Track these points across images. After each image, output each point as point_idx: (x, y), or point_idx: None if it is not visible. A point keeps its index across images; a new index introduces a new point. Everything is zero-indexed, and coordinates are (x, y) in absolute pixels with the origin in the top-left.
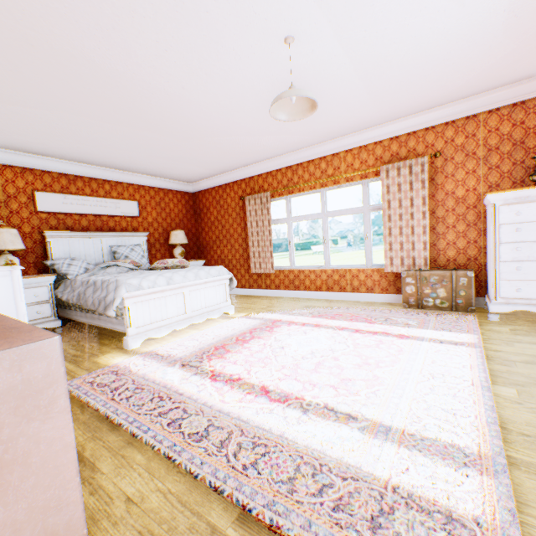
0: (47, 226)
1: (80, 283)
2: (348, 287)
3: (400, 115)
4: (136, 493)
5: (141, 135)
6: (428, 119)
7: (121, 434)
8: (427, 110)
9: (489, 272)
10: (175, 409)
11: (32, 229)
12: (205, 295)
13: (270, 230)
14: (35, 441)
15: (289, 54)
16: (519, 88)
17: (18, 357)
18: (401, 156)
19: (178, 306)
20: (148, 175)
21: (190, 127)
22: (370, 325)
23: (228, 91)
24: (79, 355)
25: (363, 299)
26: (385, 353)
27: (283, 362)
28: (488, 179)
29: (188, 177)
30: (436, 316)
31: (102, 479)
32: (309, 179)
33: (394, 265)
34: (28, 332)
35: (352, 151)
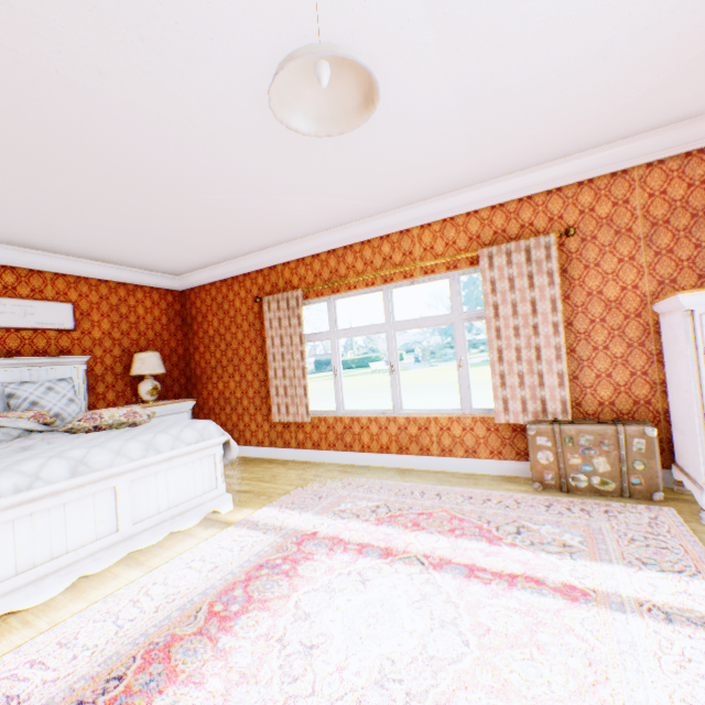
0: None
1: None
2: (435, 447)
3: (507, 169)
4: None
5: (49, 181)
6: (551, 176)
7: None
8: (549, 162)
9: (687, 430)
10: None
11: None
12: (169, 482)
13: (304, 351)
14: None
15: (315, 1)
16: (695, 128)
17: None
18: (511, 233)
19: (100, 517)
20: (97, 260)
21: (145, 170)
22: (492, 546)
23: (201, 91)
24: None
25: (460, 468)
26: (561, 670)
27: None
28: (657, 270)
29: (169, 265)
30: (603, 512)
31: None
32: (364, 270)
33: (511, 412)
34: None
35: (431, 226)
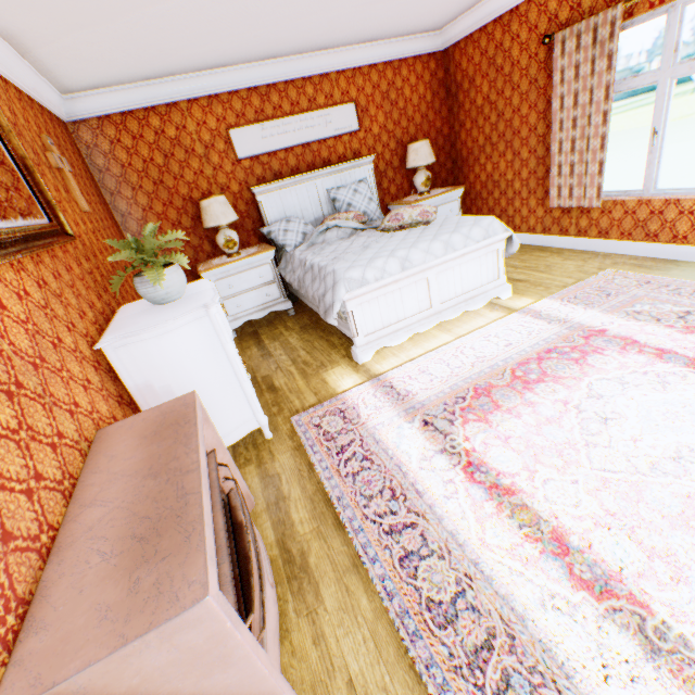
0: (253, 178)
1: (298, 262)
2: None
3: None
4: (358, 677)
5: None
6: None
7: (346, 541)
8: None
9: None
10: (410, 524)
11: (239, 186)
12: (461, 275)
13: (607, 112)
14: (221, 687)
15: None
16: None
17: (163, 634)
18: None
19: (419, 298)
20: (364, 43)
21: None
22: None
23: None
24: (309, 363)
25: None
26: None
27: (603, 465)
28: None
29: (431, 20)
30: None
31: (324, 621)
32: None
33: None
34: (188, 537)
35: None
